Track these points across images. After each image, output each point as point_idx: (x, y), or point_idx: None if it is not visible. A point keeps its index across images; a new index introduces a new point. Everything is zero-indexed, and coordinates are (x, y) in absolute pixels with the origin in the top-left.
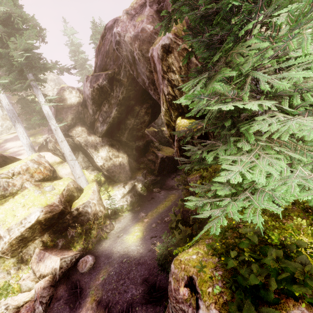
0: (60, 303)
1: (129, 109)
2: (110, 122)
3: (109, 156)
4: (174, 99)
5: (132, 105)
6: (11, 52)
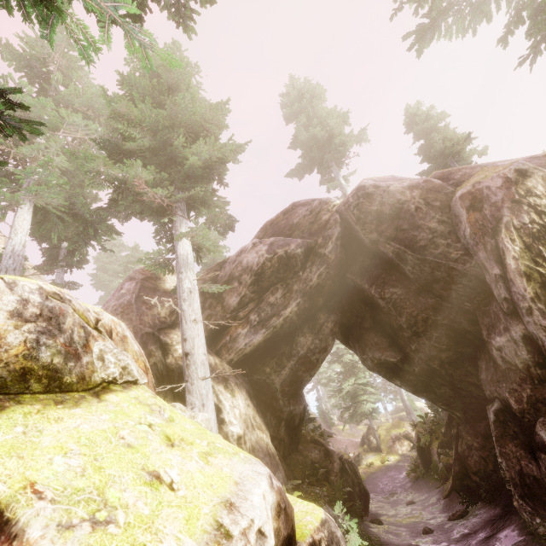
0: None
1: (311, 313)
2: (275, 326)
3: (249, 418)
4: (544, 229)
5: (317, 309)
6: (200, 148)
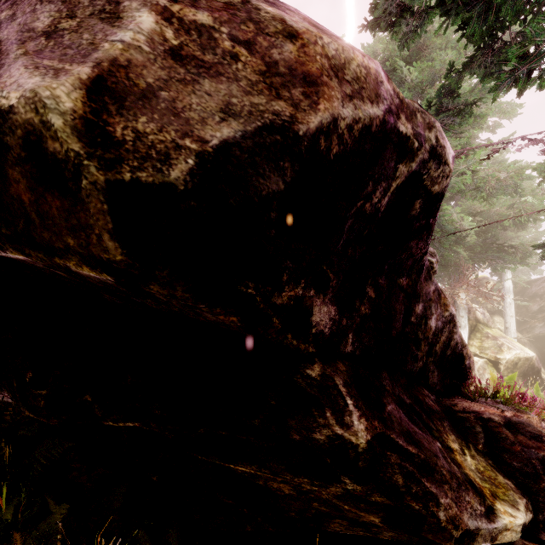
0: None
1: None
2: None
3: None
4: None
5: None
6: (522, 237)
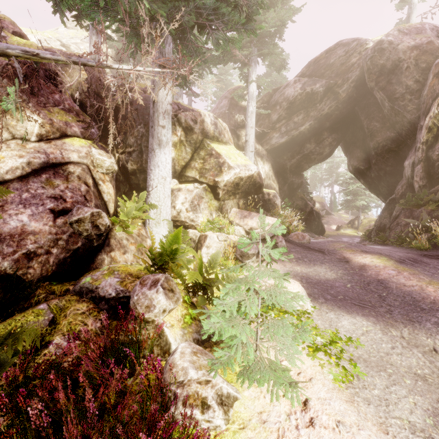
0: (299, 250)
1: (318, 131)
2: (293, 135)
3: (269, 175)
4: None
5: (323, 129)
6: (270, 18)
